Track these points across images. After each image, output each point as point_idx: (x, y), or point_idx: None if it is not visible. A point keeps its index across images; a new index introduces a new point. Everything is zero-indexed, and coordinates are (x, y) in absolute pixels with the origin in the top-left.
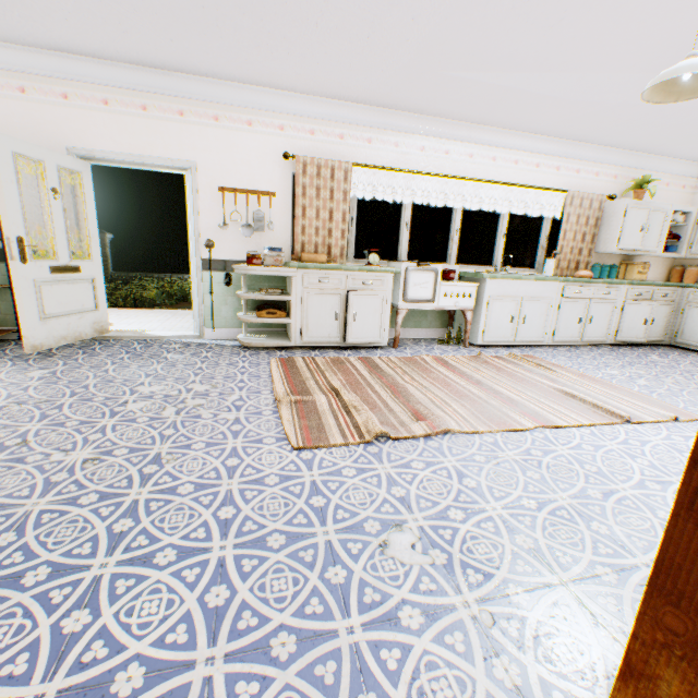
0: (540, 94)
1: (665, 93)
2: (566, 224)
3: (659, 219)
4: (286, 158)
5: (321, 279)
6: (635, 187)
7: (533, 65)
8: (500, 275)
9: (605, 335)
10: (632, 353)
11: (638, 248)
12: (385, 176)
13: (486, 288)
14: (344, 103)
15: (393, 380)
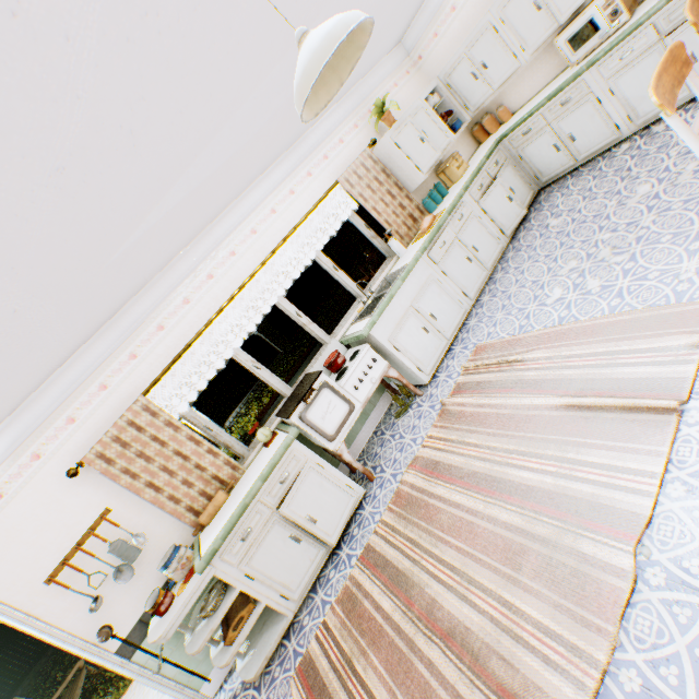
0: (218, 167)
1: (322, 87)
2: (367, 202)
3: (424, 118)
4: (75, 476)
5: (242, 536)
6: (378, 117)
7: (176, 170)
8: (375, 316)
9: (497, 243)
10: (534, 237)
11: (437, 155)
12: (185, 361)
13: (378, 338)
14: (64, 365)
15: (423, 598)
